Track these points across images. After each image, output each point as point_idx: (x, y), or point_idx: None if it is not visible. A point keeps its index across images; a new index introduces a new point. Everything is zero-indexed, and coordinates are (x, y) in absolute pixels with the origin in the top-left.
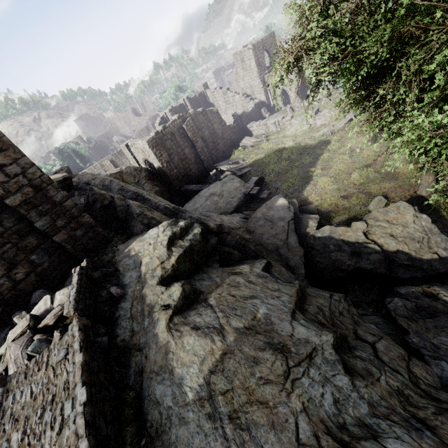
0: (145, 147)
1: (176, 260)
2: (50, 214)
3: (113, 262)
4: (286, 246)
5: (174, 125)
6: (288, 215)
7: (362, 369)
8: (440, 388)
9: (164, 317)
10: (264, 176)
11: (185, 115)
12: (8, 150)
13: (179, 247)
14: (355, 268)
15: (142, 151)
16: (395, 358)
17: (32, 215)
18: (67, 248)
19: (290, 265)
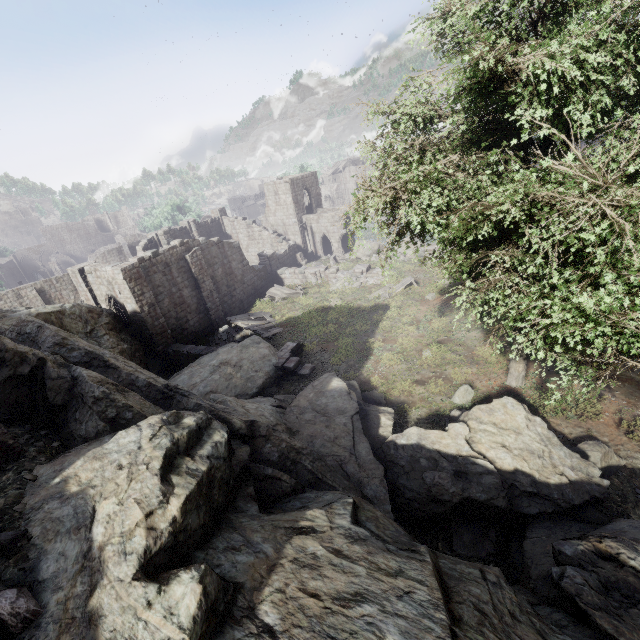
0: (117, 277)
1: (181, 508)
2: None
3: (14, 513)
4: (355, 460)
5: (172, 253)
6: (349, 406)
7: None
8: None
9: None
10: (304, 341)
11: (191, 243)
12: None
13: (187, 474)
14: (462, 498)
15: (108, 283)
16: None
17: None
18: None
19: (367, 496)
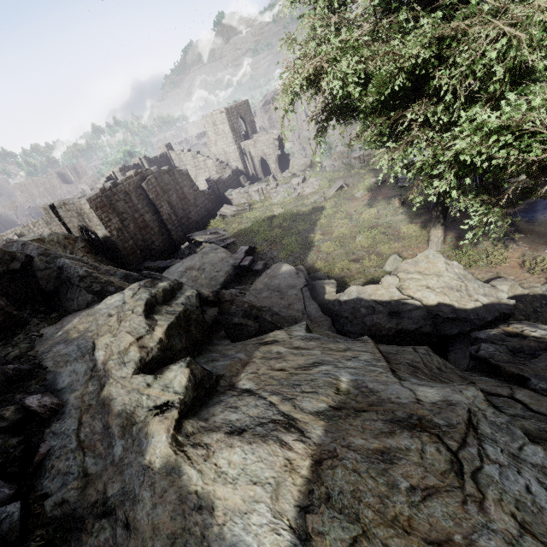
0: (85, 207)
1: (165, 332)
2: None
3: (29, 357)
4: (307, 317)
5: (129, 183)
6: (298, 282)
7: (538, 432)
8: None
9: (163, 426)
10: (255, 245)
11: (144, 172)
12: None
13: (167, 313)
14: (397, 331)
15: (78, 214)
16: None
17: None
18: None
19: None
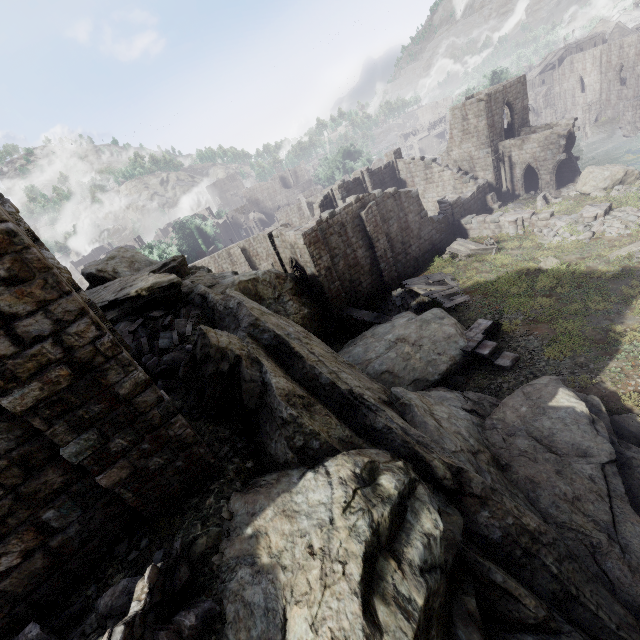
0: (298, 242)
1: None
2: (99, 425)
3: (213, 565)
4: (621, 555)
5: (348, 212)
6: (596, 447)
7: None
8: None
9: None
10: (500, 317)
11: (366, 198)
12: (29, 282)
13: (396, 605)
14: None
15: (291, 247)
16: None
17: (58, 429)
18: (123, 498)
19: None
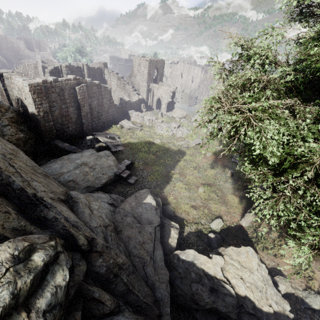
0: (25, 88)
1: None
2: None
3: None
4: (153, 264)
5: (67, 83)
6: (155, 219)
7: None
8: None
9: None
10: (134, 160)
11: (81, 80)
12: None
13: None
14: (211, 306)
15: (19, 89)
16: None
17: None
18: None
19: (157, 297)
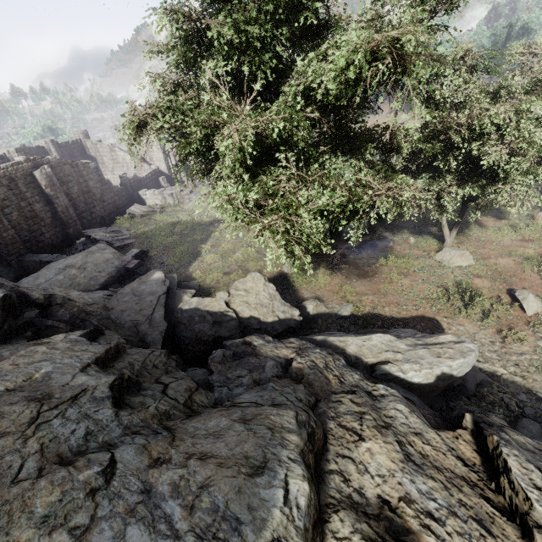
0: None
1: None
2: None
3: None
4: (149, 322)
5: (17, 169)
6: (160, 290)
7: (137, 403)
8: (210, 406)
9: None
10: (150, 249)
11: (39, 160)
12: None
13: None
14: (215, 338)
15: None
16: (182, 390)
17: None
18: None
19: (147, 341)
